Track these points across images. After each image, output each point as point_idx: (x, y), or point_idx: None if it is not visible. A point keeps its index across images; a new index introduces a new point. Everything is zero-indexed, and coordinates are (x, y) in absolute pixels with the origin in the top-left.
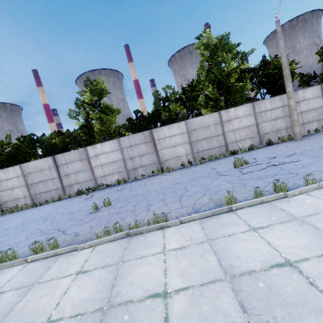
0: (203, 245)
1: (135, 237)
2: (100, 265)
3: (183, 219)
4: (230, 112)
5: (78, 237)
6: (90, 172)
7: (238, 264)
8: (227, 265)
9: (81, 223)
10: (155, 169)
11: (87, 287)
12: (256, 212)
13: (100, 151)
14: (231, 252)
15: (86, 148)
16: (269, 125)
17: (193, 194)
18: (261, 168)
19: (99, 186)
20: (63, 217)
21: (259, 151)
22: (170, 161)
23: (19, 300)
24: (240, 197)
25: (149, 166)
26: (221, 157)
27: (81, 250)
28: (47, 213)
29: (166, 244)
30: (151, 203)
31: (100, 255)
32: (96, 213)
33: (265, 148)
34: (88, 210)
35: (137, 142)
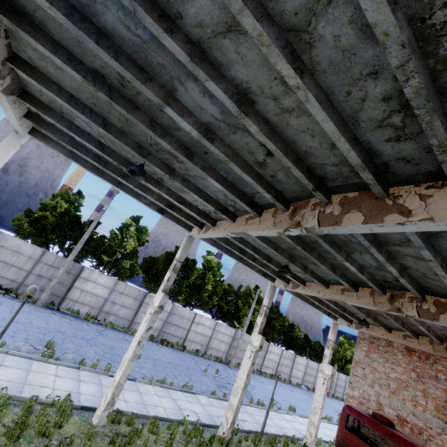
0: None
1: None
2: None
3: None
4: None
5: None
6: None
7: None
8: None
9: None
10: None
11: None
12: None
13: None
14: None
15: None
16: None
17: None
18: None
19: None
20: None
21: None
22: None
23: None
24: None
25: None
26: None
27: None
28: None
29: None
30: None
31: None
32: None
33: None
34: None
35: None
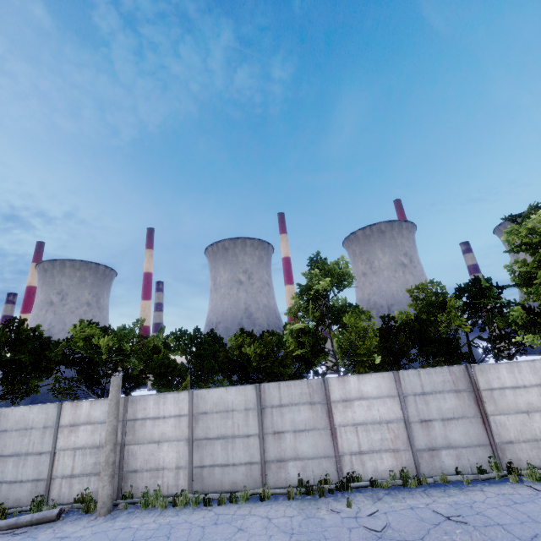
0: None
1: None
2: None
3: None
4: None
5: None
6: (328, 436)
7: None
8: None
9: None
10: (481, 460)
11: None
12: None
13: (355, 392)
14: None
15: (326, 380)
16: None
17: None
18: None
19: (347, 478)
20: None
21: None
22: (518, 446)
23: None
24: None
25: (466, 450)
26: None
27: None
28: None
29: None
30: None
31: None
32: None
33: None
34: None
35: (437, 385)
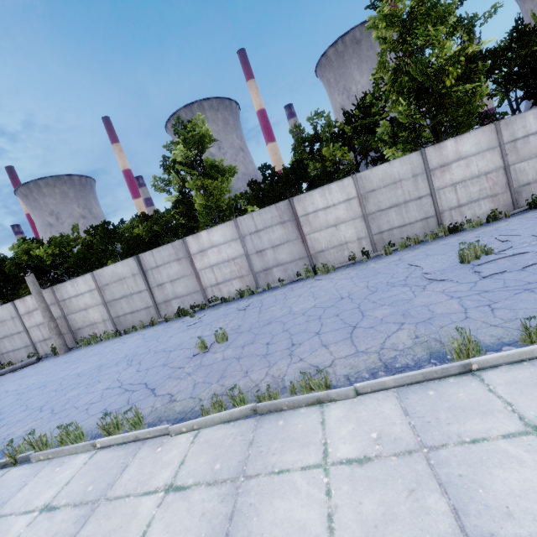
0: (410, 460)
1: (267, 419)
2: (205, 478)
3: (362, 386)
4: (445, 149)
5: (174, 405)
6: (194, 279)
7: (511, 536)
8: (480, 535)
9: (180, 374)
10: (301, 268)
11: (181, 529)
12: (535, 380)
13: (207, 243)
14: (487, 494)
15: (185, 240)
16: (535, 167)
17: (376, 322)
18: (525, 264)
19: (210, 301)
20: (155, 359)
21: (512, 223)
22: (328, 252)
23: (76, 533)
24: (486, 336)
25: (290, 264)
26: (427, 239)
27: (175, 435)
28: (134, 350)
29: (328, 443)
30: (297, 341)
31: (206, 453)
32: (204, 355)
33: (525, 214)
34: (192, 347)
35: (267, 222)
